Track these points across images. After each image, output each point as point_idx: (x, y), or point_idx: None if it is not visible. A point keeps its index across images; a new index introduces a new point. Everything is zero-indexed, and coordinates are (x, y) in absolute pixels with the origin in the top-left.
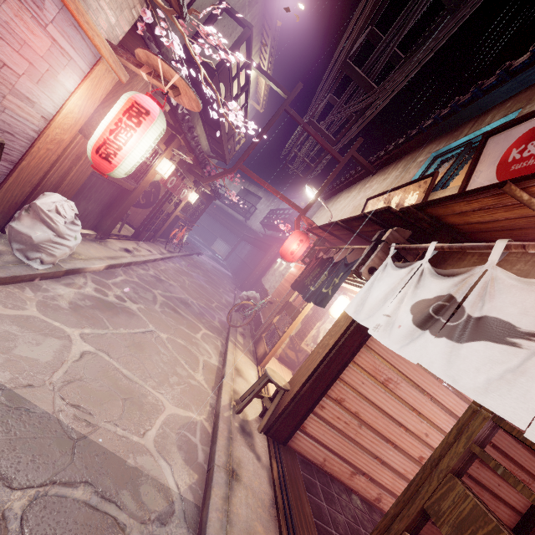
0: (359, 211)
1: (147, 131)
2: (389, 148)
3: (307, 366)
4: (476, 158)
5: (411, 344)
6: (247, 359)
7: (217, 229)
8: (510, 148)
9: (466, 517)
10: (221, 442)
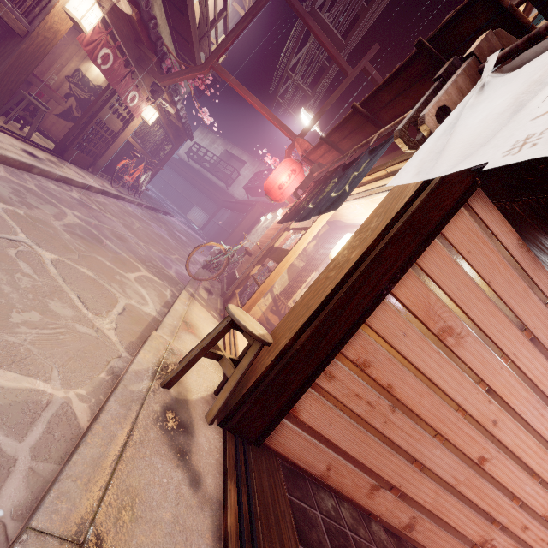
0: None
1: None
2: None
3: (305, 303)
4: None
5: None
6: (208, 315)
7: (194, 195)
8: None
9: None
10: (89, 452)
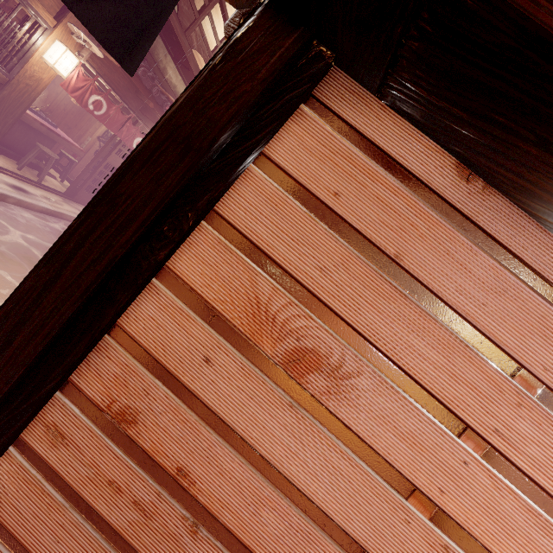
0: None
1: None
2: None
3: None
4: None
5: None
6: None
7: None
8: None
9: None
10: None
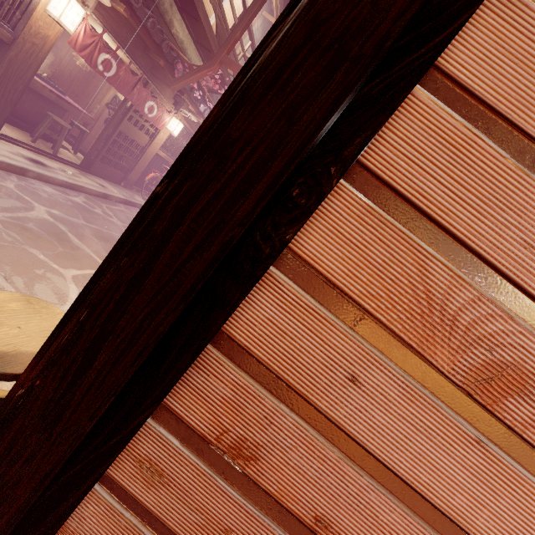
0: None
1: None
2: None
3: None
4: None
5: None
6: None
7: None
8: None
9: None
10: None
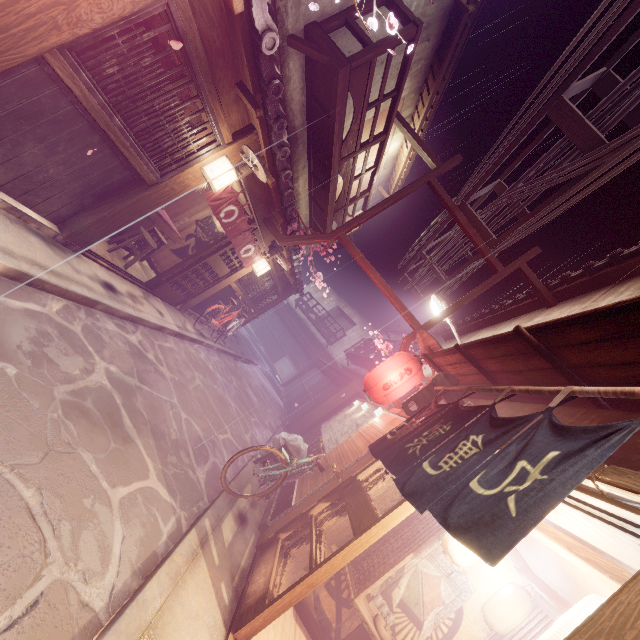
0: None
1: None
2: (596, 264)
3: None
4: None
5: None
6: (210, 598)
7: (289, 345)
8: None
9: None
10: None
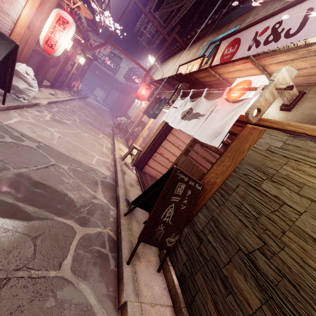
0: (176, 72)
1: (68, 32)
2: (193, 34)
3: (149, 142)
4: (216, 51)
5: (179, 124)
6: (123, 146)
7: (96, 81)
8: (226, 48)
9: (183, 160)
10: (118, 166)
